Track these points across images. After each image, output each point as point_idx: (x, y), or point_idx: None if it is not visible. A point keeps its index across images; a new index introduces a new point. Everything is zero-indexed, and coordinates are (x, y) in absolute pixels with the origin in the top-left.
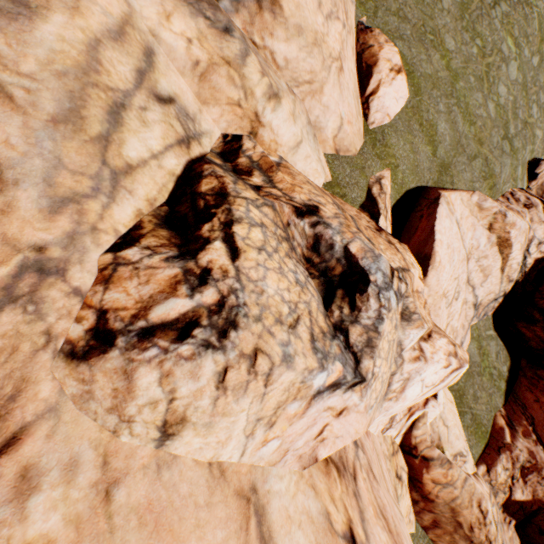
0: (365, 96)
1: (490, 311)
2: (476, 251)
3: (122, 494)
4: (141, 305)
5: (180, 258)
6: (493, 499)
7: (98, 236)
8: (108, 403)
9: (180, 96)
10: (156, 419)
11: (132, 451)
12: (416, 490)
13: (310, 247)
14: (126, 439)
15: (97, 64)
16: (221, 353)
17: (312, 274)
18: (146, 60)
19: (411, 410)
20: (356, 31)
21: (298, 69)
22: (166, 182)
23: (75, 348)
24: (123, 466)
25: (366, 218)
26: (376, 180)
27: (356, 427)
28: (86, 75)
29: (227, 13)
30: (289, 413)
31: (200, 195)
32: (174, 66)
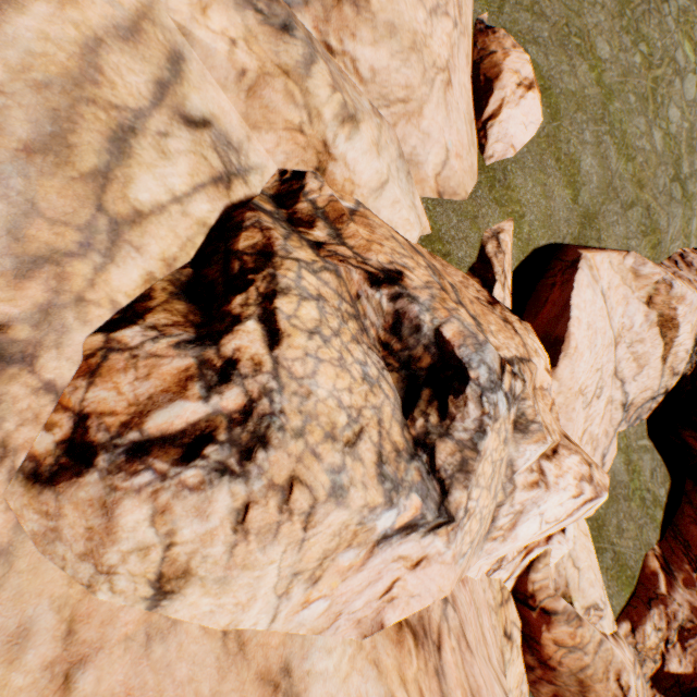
0: (481, 120)
1: (644, 413)
2: (628, 332)
3: (89, 679)
4: (136, 409)
5: (196, 344)
6: (638, 669)
7: (85, 310)
8: (80, 546)
9: (220, 118)
10: (148, 571)
11: (112, 615)
12: (531, 652)
13: (389, 328)
14: (105, 597)
15: (96, 72)
16: (242, 481)
17: (390, 366)
18: (171, 68)
19: (529, 547)
20: (473, 33)
21: (389, 82)
22: (192, 235)
23: (39, 468)
24: (96, 636)
25: (476, 286)
26: (492, 234)
27: (440, 584)
28: (78, 87)
29: (293, 5)
30: (341, 565)
31: (235, 253)
32: (213, 77)
